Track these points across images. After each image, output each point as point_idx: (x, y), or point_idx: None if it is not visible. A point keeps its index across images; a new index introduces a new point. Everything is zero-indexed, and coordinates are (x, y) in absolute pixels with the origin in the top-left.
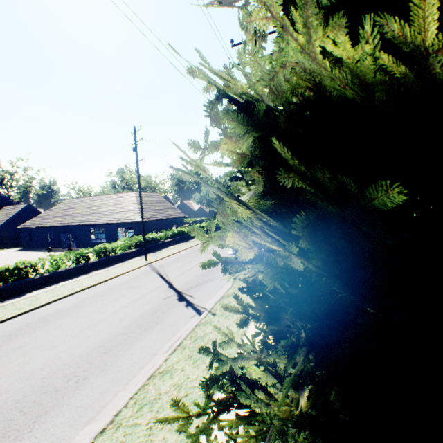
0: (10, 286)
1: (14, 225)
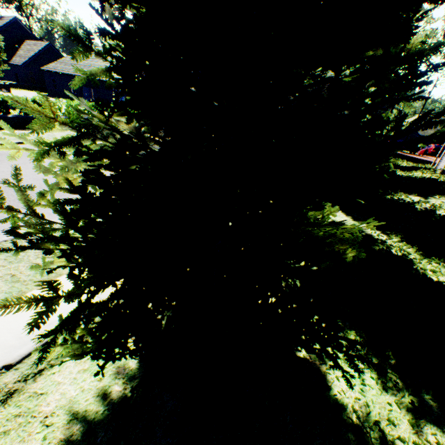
0: (30, 118)
1: (38, 66)
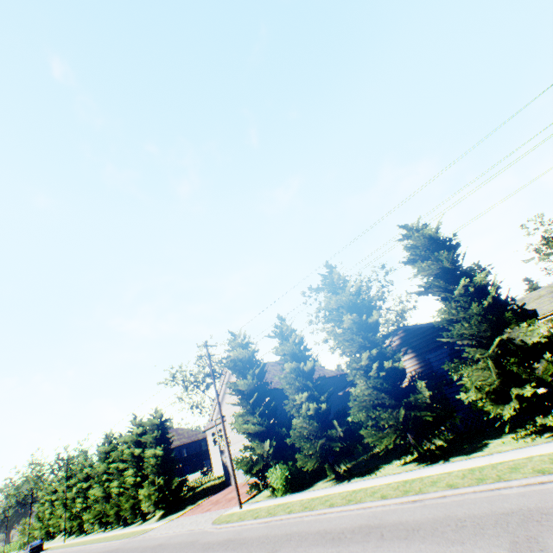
0: None
1: None
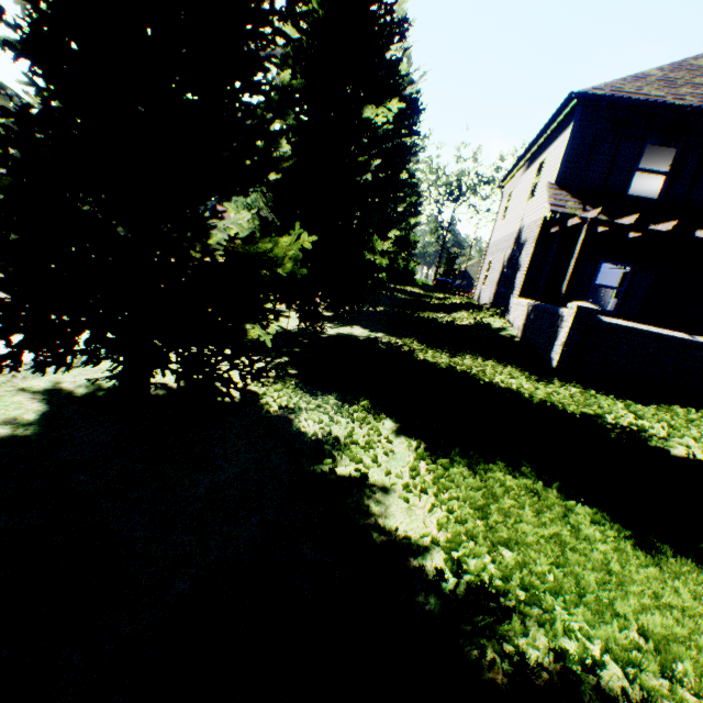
0: None
1: None
